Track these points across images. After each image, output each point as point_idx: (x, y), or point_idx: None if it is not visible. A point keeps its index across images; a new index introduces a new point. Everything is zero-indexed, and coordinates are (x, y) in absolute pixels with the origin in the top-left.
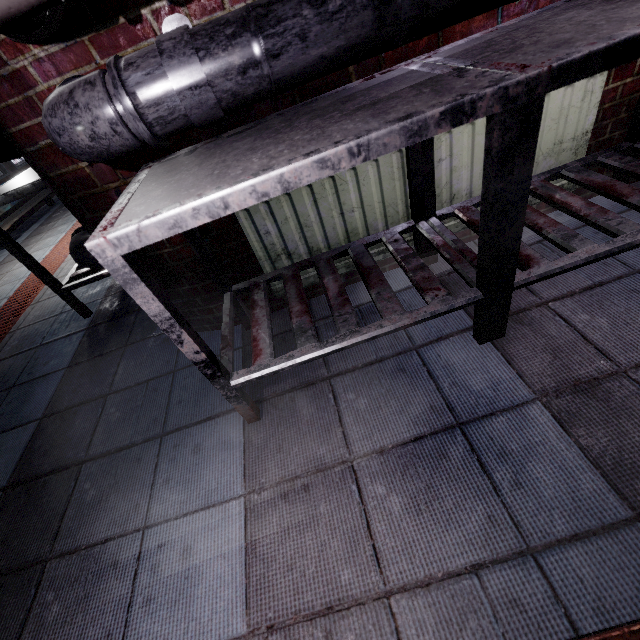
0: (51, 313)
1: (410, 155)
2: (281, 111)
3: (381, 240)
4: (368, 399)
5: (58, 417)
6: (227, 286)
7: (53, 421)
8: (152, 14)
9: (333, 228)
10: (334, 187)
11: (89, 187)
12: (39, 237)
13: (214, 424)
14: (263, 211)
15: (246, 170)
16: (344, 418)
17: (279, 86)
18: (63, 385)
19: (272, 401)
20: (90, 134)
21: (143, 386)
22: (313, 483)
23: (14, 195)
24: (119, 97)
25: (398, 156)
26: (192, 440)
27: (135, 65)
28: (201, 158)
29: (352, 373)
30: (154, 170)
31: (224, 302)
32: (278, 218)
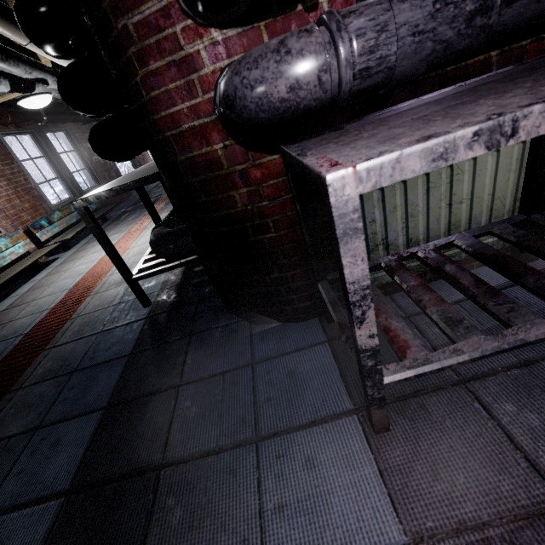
0: (110, 303)
1: (542, 143)
2: (425, 95)
3: (488, 233)
4: (539, 413)
5: (125, 407)
6: (324, 274)
7: (120, 412)
8: (327, 3)
9: (437, 219)
10: (449, 176)
11: (214, 169)
12: (95, 243)
13: (323, 431)
14: (375, 198)
15: (504, 104)
16: (516, 438)
17: (489, 42)
18: (128, 372)
19: (394, 407)
20: (291, 83)
21: (219, 378)
22: (520, 539)
23: (117, 190)
24: (339, 41)
25: (520, 147)
26: (299, 450)
27: (357, 12)
28: (371, 125)
29: (493, 378)
30: (307, 142)
31: (323, 290)
32: (387, 206)
